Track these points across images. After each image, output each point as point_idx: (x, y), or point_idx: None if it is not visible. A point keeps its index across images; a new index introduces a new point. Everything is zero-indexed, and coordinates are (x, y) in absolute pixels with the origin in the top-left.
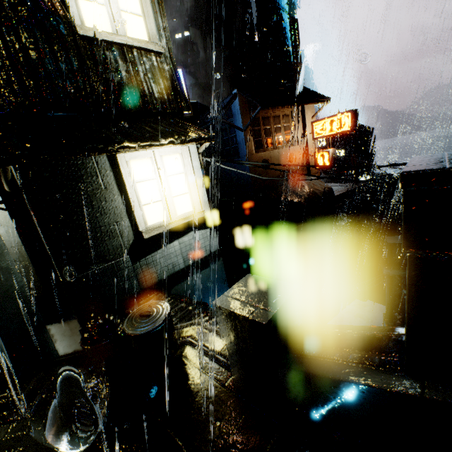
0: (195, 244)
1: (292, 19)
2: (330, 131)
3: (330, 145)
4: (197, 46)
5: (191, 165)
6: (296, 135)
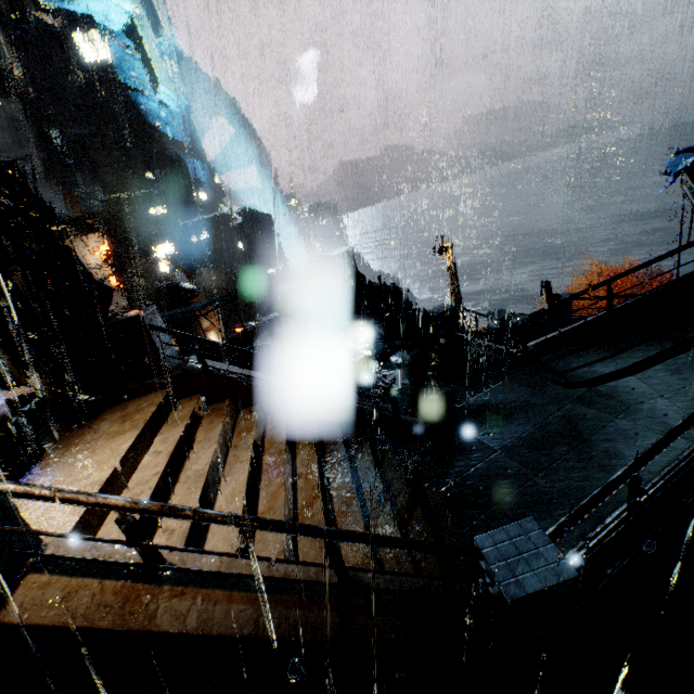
0: None
1: (43, 160)
2: (105, 257)
3: None
4: (20, 123)
5: None
6: (85, 261)
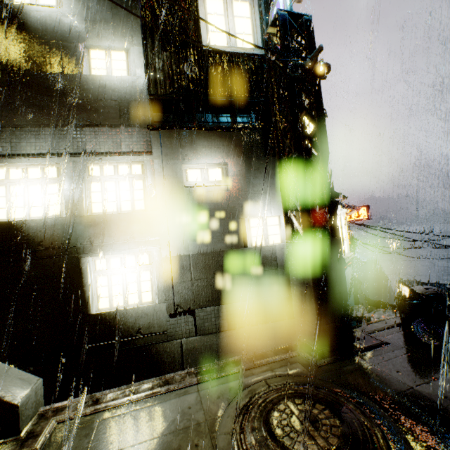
0: (348, 276)
1: None
2: (350, 218)
3: (349, 228)
4: None
5: (346, 223)
6: None
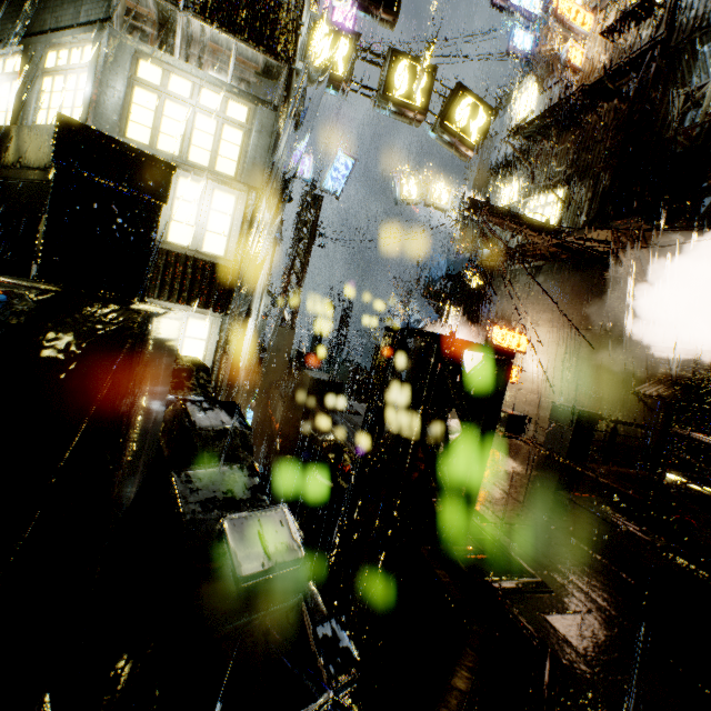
0: None
1: None
2: None
3: None
4: None
5: None
6: None
